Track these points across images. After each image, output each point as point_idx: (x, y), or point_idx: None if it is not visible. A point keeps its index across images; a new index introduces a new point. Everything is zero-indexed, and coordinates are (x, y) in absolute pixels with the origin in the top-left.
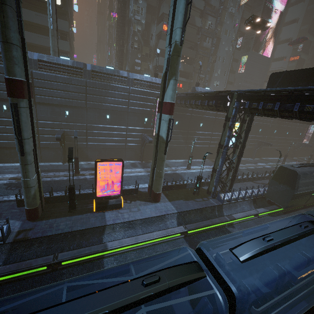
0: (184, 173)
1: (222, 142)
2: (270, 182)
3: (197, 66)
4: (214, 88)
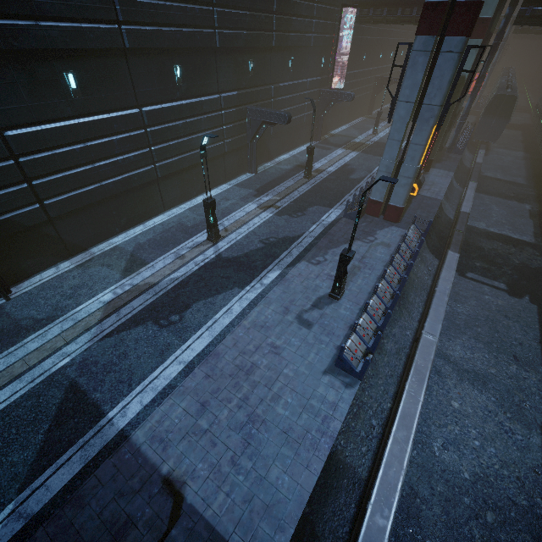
0: (383, 140)
1: None
2: (481, 118)
3: None
4: None
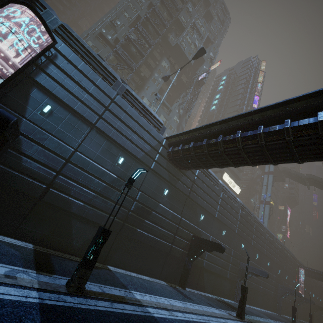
0: None
1: None
2: None
3: None
4: None
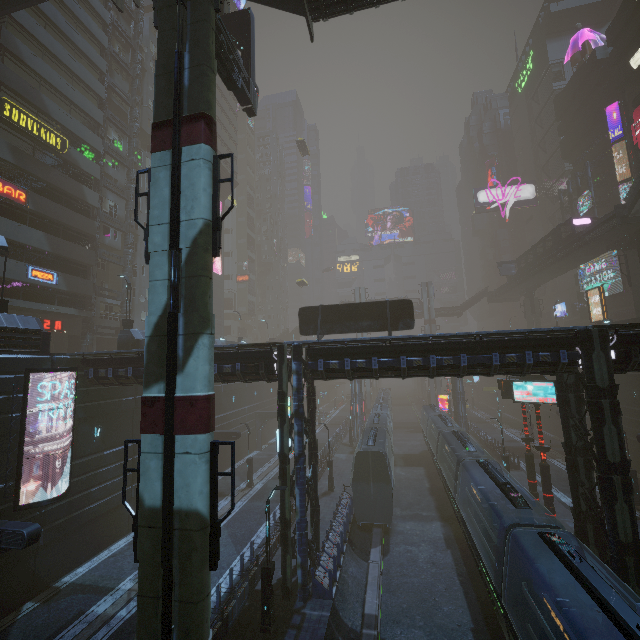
0: None
1: (286, 448)
2: (353, 487)
3: (96, 282)
4: (143, 326)
